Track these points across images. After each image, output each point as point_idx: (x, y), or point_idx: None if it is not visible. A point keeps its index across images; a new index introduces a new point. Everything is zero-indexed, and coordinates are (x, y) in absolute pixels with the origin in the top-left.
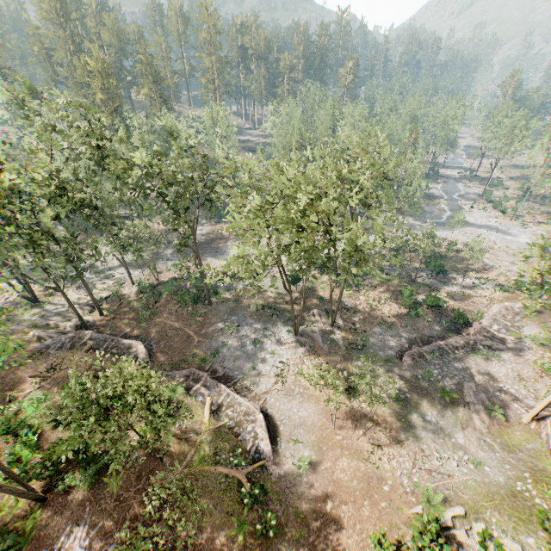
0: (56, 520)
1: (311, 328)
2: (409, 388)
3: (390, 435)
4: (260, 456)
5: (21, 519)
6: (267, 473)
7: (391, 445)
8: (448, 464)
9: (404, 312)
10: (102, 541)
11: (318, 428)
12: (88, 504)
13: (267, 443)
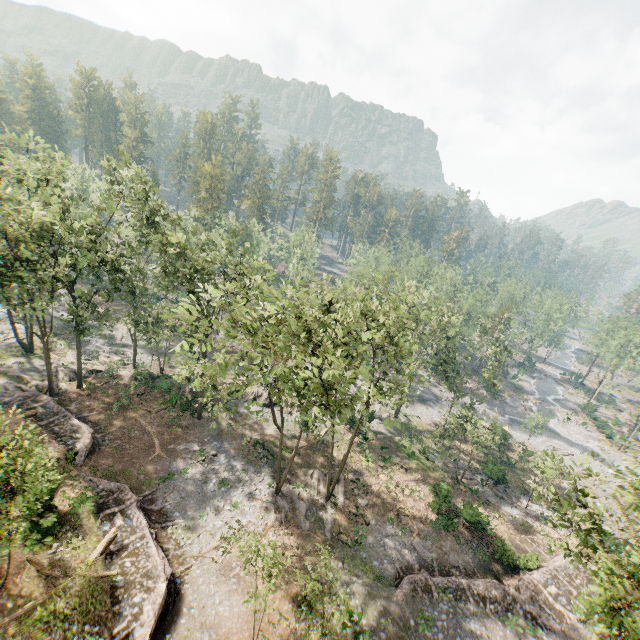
0: None
1: (300, 491)
2: (388, 633)
3: None
4: None
5: None
6: None
7: None
8: None
9: (431, 516)
10: None
11: None
12: None
13: (145, 633)
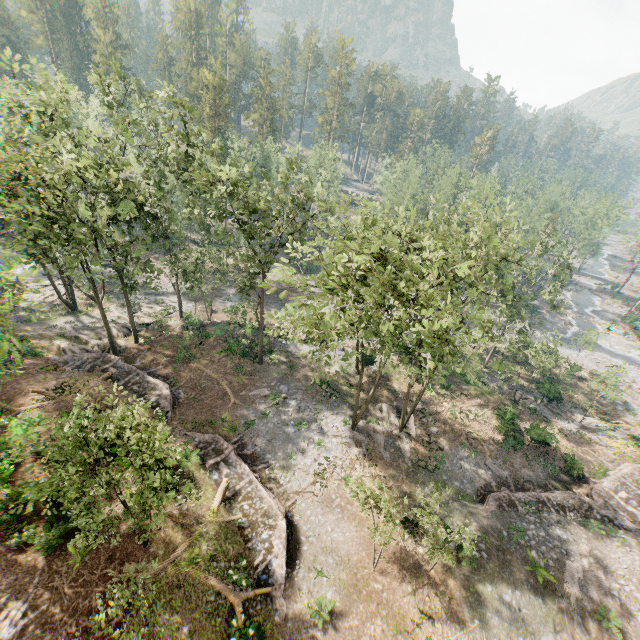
0: None
1: (373, 425)
2: (487, 545)
3: (449, 605)
4: (268, 579)
5: None
6: (271, 607)
7: (447, 622)
8: None
9: (497, 438)
10: (37, 633)
11: (352, 563)
12: (39, 573)
13: (281, 564)
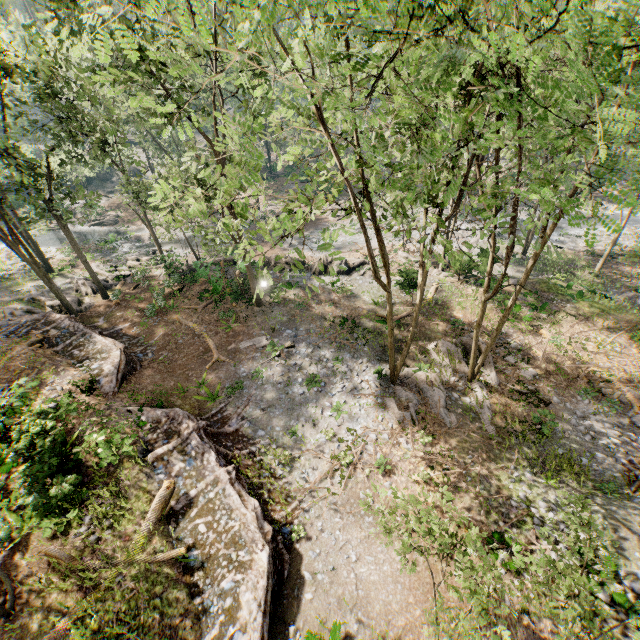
0: None
1: (426, 374)
2: None
3: None
4: None
5: None
6: None
7: None
8: None
9: None
10: None
11: (395, 632)
12: None
13: None
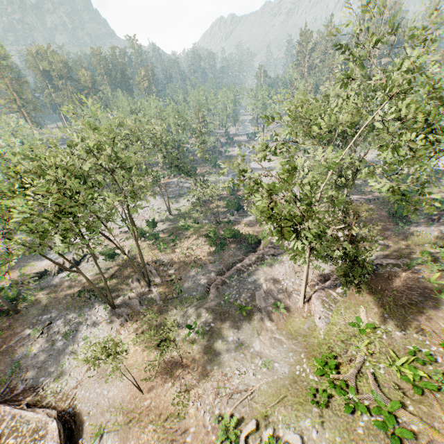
0: None
1: (129, 295)
2: (213, 318)
3: (197, 373)
4: None
5: None
6: None
7: (196, 385)
8: (246, 377)
9: (212, 250)
10: None
11: (126, 402)
12: None
13: None
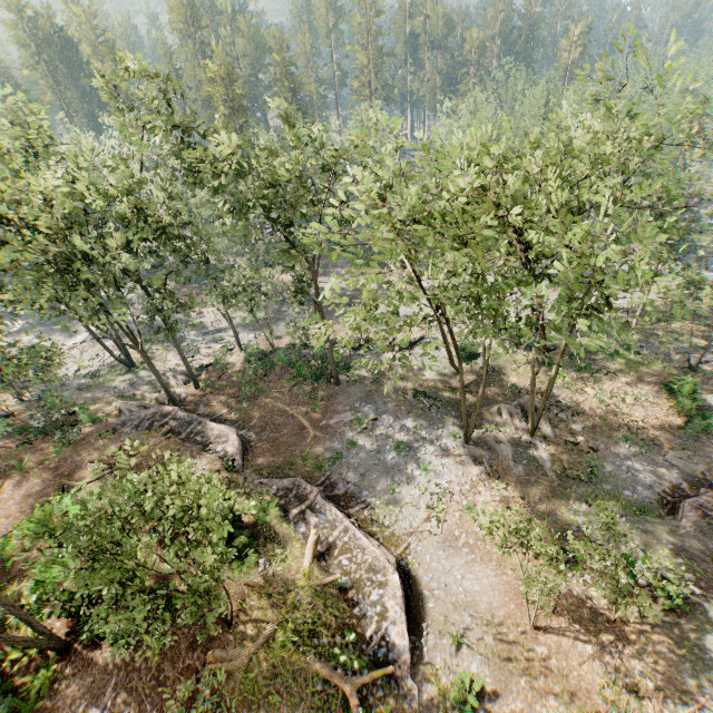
0: (71, 687)
1: (493, 434)
2: (697, 576)
3: (655, 670)
4: (387, 654)
5: (32, 672)
6: (397, 692)
7: (659, 696)
8: None
9: (675, 421)
10: None
11: (498, 620)
12: (116, 672)
13: (402, 632)
